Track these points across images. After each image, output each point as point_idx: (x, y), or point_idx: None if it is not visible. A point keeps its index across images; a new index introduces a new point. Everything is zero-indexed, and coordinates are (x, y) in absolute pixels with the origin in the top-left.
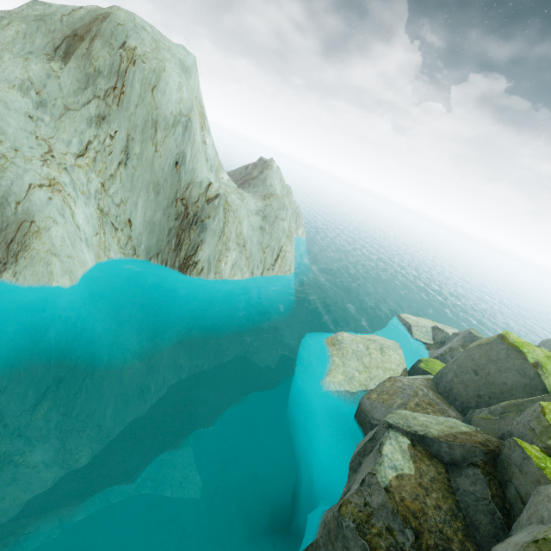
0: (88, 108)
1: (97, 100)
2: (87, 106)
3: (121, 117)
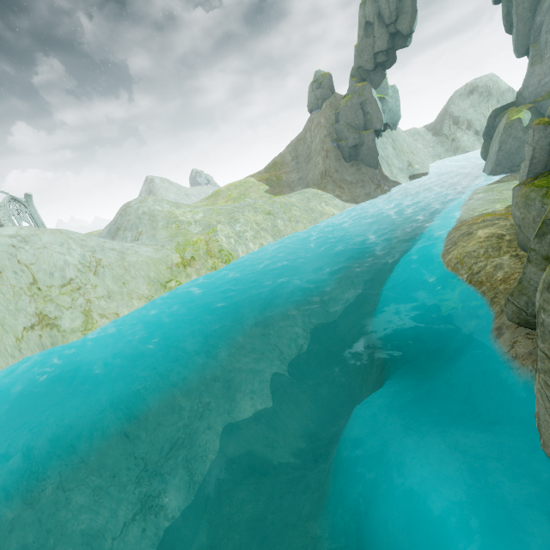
0: (483, 102)
1: (485, 98)
2: (483, 101)
3: (493, 98)
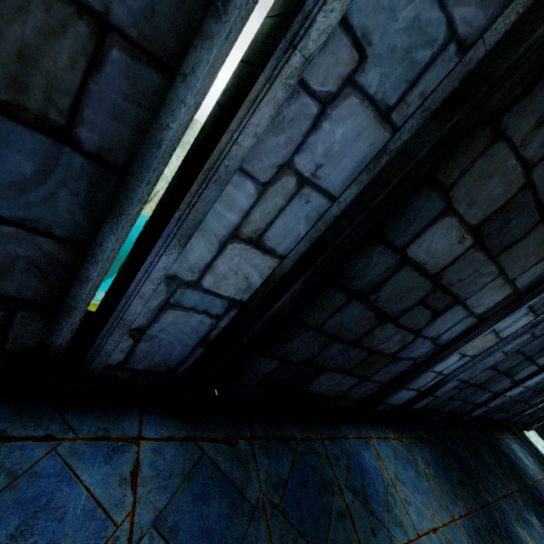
0: None
1: None
2: None
3: None
